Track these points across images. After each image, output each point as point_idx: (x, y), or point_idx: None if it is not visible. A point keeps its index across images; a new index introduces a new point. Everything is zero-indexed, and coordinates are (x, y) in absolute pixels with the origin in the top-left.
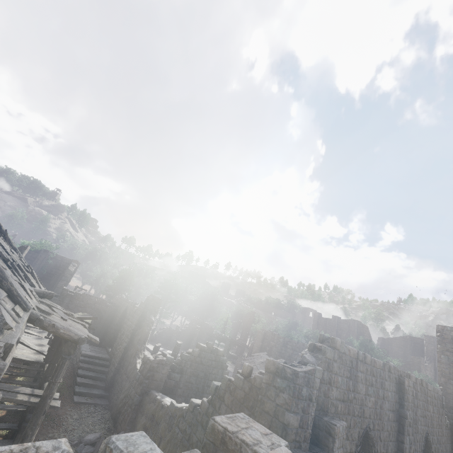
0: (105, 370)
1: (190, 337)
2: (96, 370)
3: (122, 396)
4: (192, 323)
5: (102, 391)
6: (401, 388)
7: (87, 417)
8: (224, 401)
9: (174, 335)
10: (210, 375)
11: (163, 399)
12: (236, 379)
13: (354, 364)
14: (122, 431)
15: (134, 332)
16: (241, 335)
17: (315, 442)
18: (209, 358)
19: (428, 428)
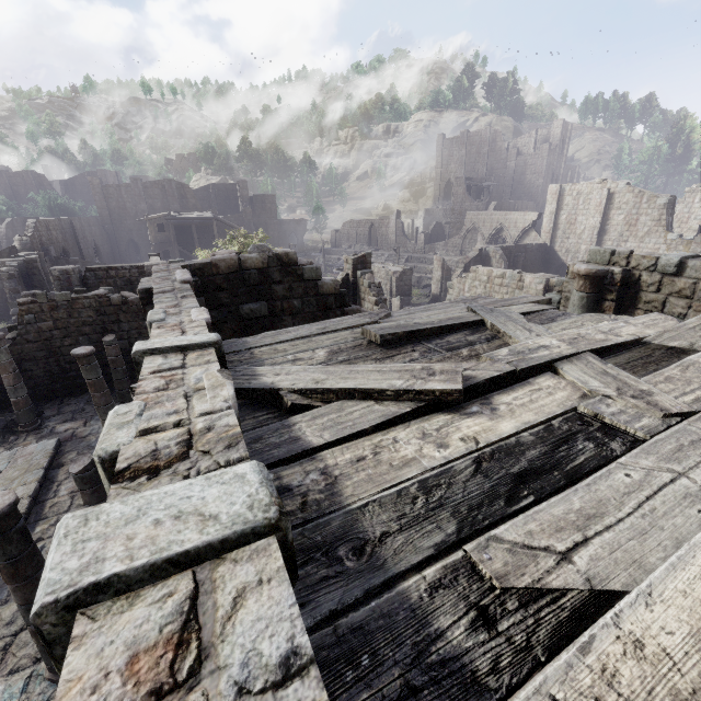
0: None
1: None
2: None
3: None
4: None
5: None
6: (73, 226)
7: None
8: None
9: None
10: None
11: None
12: None
13: (47, 225)
14: None
15: None
16: None
17: (45, 255)
18: None
19: (95, 238)
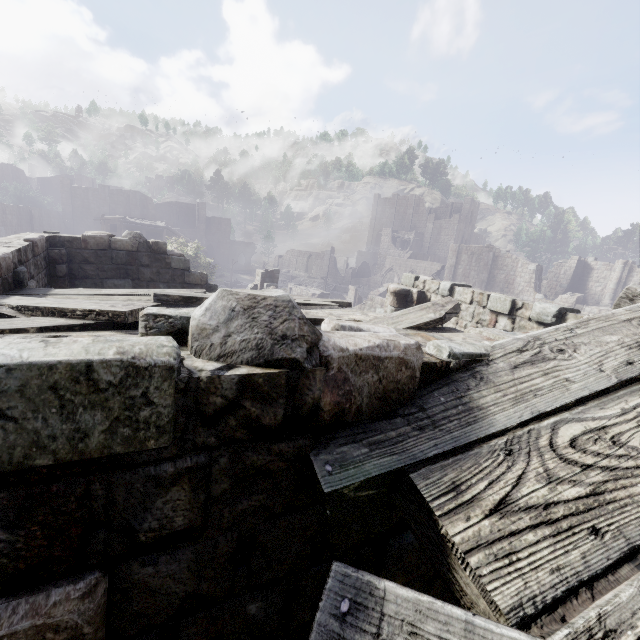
0: None
1: None
2: None
3: None
4: None
5: None
6: (32, 214)
7: None
8: None
9: None
10: None
11: None
12: None
13: (4, 209)
14: None
15: None
16: None
17: None
18: None
19: (52, 228)
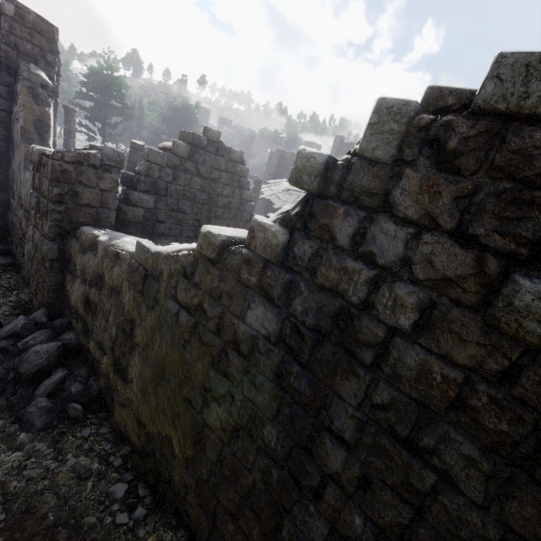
0: None
1: None
2: None
3: (27, 246)
4: None
5: None
6: None
7: None
8: (396, 208)
9: None
10: (219, 198)
11: (115, 241)
12: (518, 75)
13: None
14: (41, 308)
15: (6, 115)
16: None
17: None
18: (214, 165)
19: None
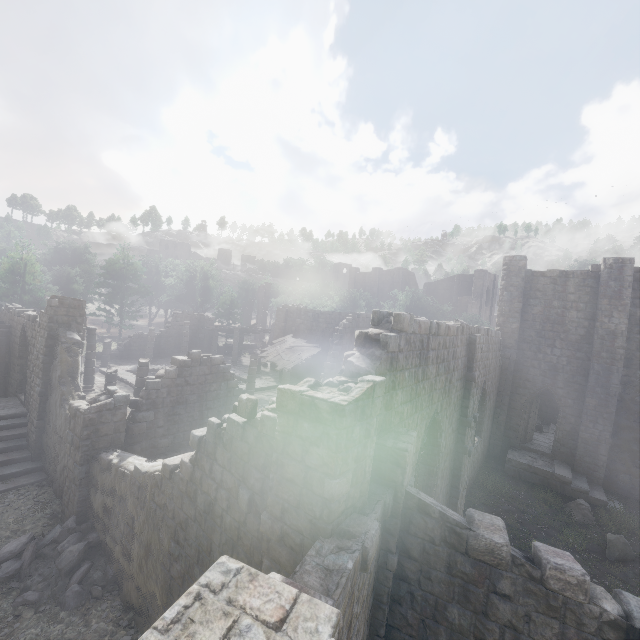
0: (21, 433)
1: (179, 339)
2: (2, 438)
3: (60, 465)
4: (177, 319)
5: (28, 464)
6: (471, 349)
7: (3, 515)
8: (217, 461)
9: (149, 343)
10: (208, 394)
11: (123, 463)
12: (230, 425)
13: (425, 343)
14: (72, 516)
15: (48, 366)
16: (257, 316)
17: (375, 479)
18: (200, 373)
19: (486, 377)
